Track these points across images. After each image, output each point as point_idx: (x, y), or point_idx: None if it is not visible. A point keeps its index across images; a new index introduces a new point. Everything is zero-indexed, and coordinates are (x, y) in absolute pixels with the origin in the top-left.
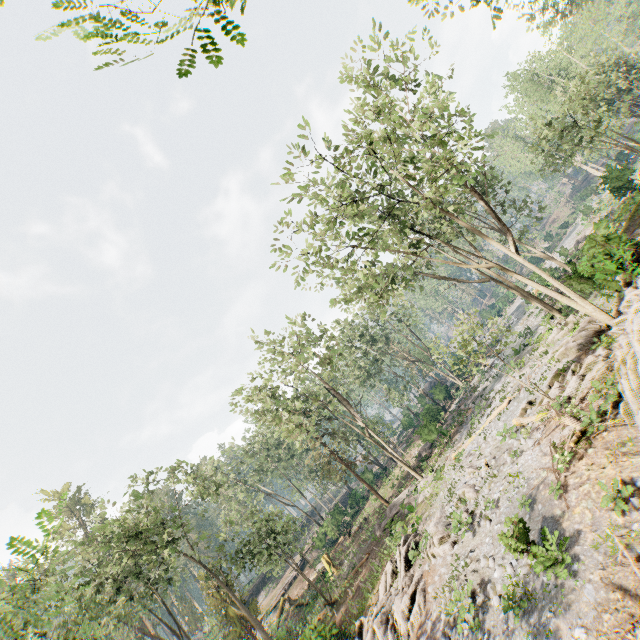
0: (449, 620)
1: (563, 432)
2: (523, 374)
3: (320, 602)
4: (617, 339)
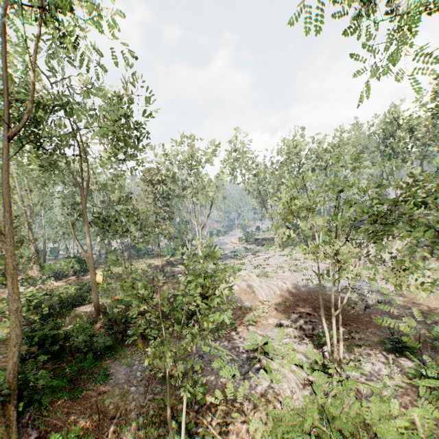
0: (315, 284)
1: (326, 262)
2: (267, 253)
3: (103, 294)
4: None
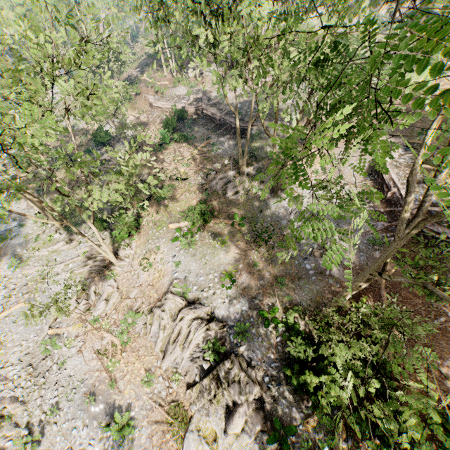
0: None
1: (103, 342)
2: (30, 273)
3: None
4: (120, 275)
